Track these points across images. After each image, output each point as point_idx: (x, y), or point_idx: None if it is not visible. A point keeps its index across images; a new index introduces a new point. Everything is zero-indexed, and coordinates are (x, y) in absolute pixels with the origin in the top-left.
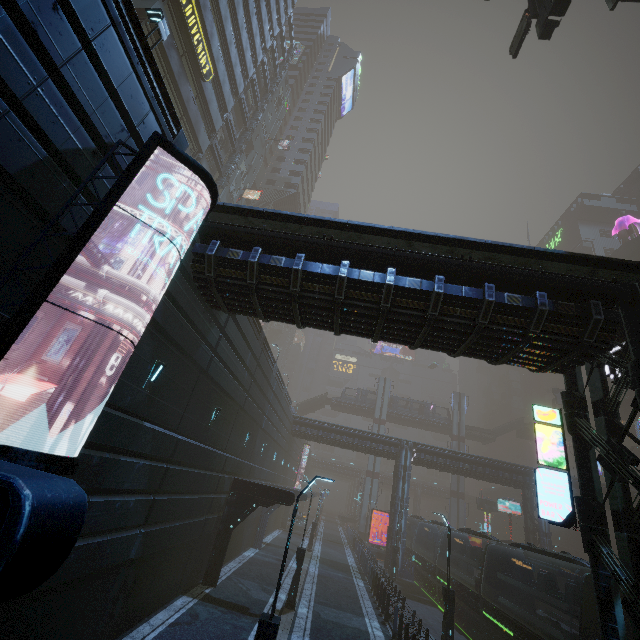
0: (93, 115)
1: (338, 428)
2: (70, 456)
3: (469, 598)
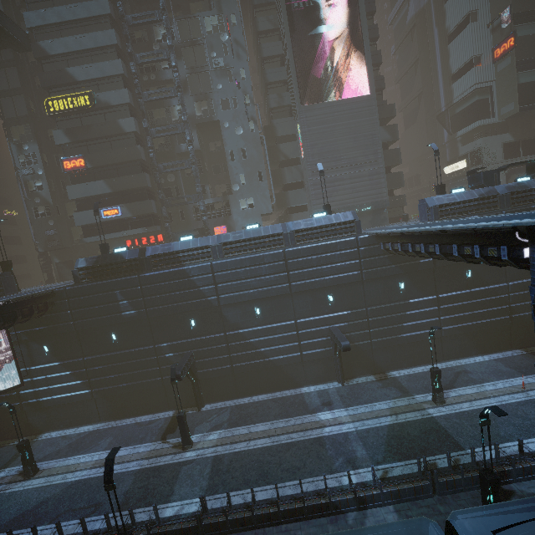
0: None
1: (410, 235)
2: None
3: None
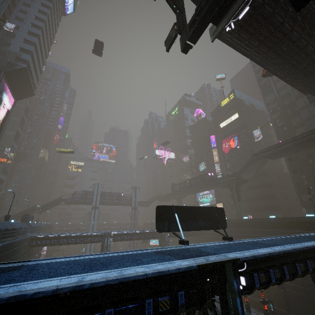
0: None
1: (65, 235)
2: None
3: None
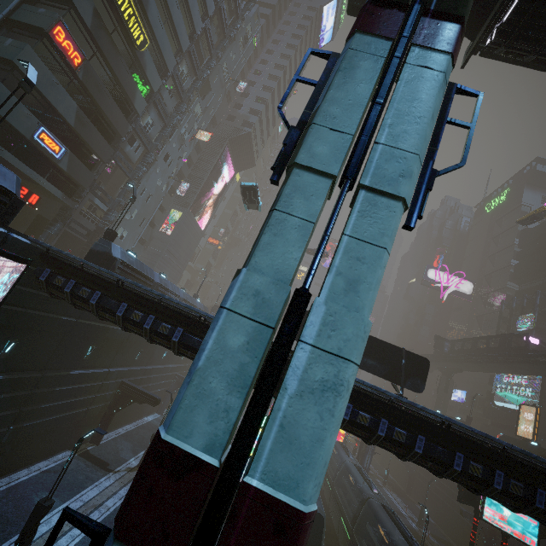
0: None
1: None
2: None
3: None
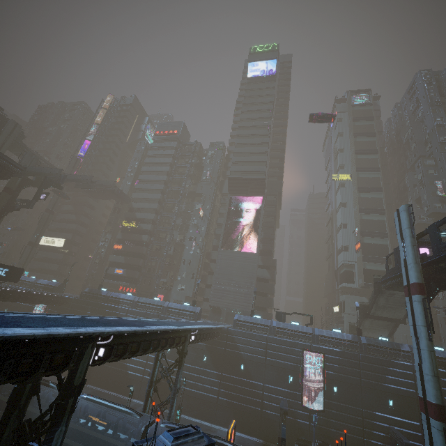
0: None
1: None
2: None
3: None
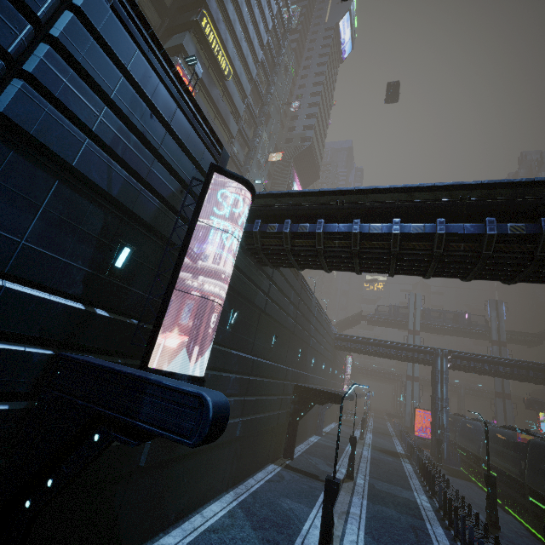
0: (177, 169)
1: (374, 341)
2: (201, 376)
3: (514, 485)
